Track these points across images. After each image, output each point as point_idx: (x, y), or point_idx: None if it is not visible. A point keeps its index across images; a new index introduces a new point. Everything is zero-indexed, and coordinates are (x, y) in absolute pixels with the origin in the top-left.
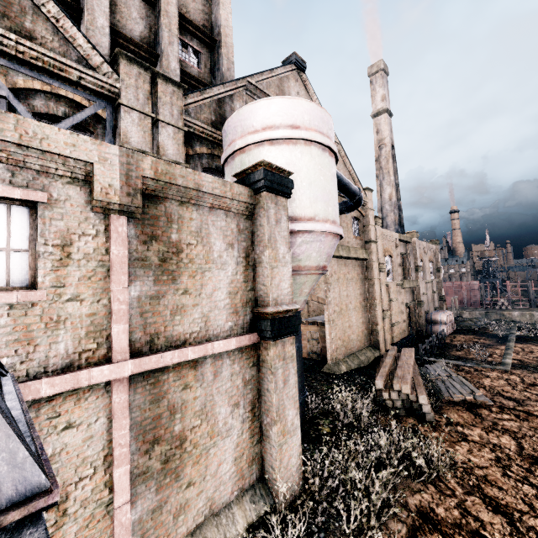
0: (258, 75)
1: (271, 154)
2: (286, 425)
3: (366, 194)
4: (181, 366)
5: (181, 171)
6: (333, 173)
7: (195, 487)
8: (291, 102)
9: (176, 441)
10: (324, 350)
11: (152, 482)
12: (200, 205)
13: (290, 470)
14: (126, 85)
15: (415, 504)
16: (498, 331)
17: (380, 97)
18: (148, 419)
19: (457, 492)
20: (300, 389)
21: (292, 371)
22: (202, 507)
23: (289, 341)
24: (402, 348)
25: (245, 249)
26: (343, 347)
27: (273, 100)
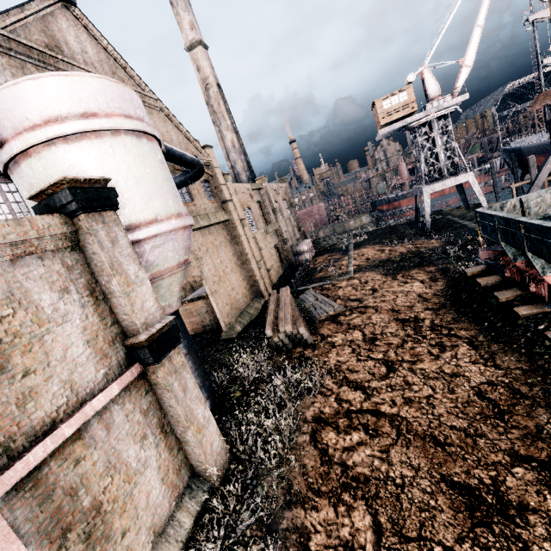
0: (1, 16)
1: (71, 155)
2: (199, 423)
3: (207, 153)
4: (62, 447)
5: None
6: (160, 160)
7: (131, 531)
8: (71, 82)
9: (92, 513)
10: (218, 319)
11: None
12: None
13: (215, 453)
14: None
15: (311, 415)
16: (342, 245)
17: (188, 24)
18: (45, 521)
19: (334, 389)
20: (204, 377)
21: (188, 377)
22: (146, 539)
23: (175, 353)
24: (281, 286)
25: (85, 285)
26: (233, 310)
27: (43, 80)
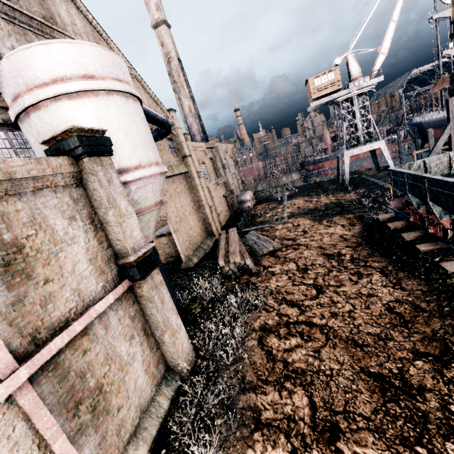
0: None
1: (73, 109)
2: (173, 329)
3: (171, 115)
4: (73, 340)
5: None
6: (142, 117)
7: (124, 408)
8: (74, 48)
9: (96, 392)
10: (178, 252)
11: (89, 430)
12: (21, 192)
13: (185, 352)
14: None
15: (258, 326)
16: (278, 196)
17: (154, 5)
18: (63, 395)
19: (275, 306)
20: (172, 295)
21: (164, 292)
22: (134, 414)
23: (155, 273)
24: (228, 228)
25: (87, 215)
26: (190, 245)
27: (52, 45)
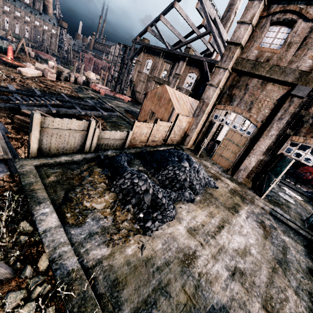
0: None
1: None
2: None
3: None
4: None
5: None
6: None
7: None
8: None
9: None
10: None
11: None
12: None
13: None
14: None
15: None
16: None
17: None
18: None
19: None
20: None
21: None
22: None
23: None
24: None
25: None
26: None
27: None
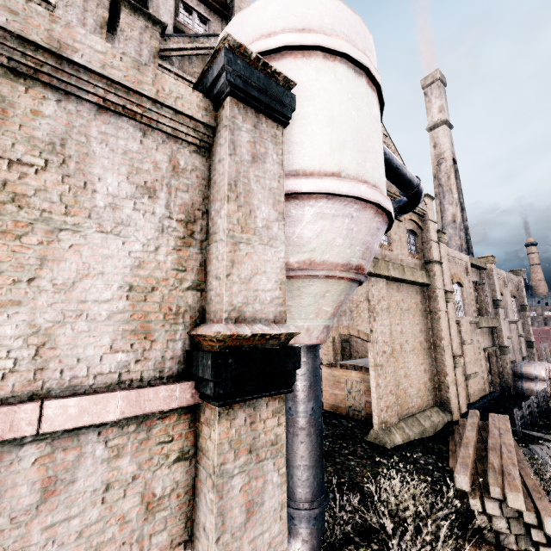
0: None
1: None
2: None
3: (424, 202)
4: None
5: (12, 0)
6: (374, 114)
7: None
8: None
9: None
10: (370, 408)
11: None
12: (71, 94)
13: None
14: (67, 2)
15: None
16: None
17: (437, 108)
18: None
19: None
20: (314, 491)
21: (272, 480)
22: None
23: (269, 406)
24: (483, 411)
25: (185, 206)
26: (396, 405)
27: None
